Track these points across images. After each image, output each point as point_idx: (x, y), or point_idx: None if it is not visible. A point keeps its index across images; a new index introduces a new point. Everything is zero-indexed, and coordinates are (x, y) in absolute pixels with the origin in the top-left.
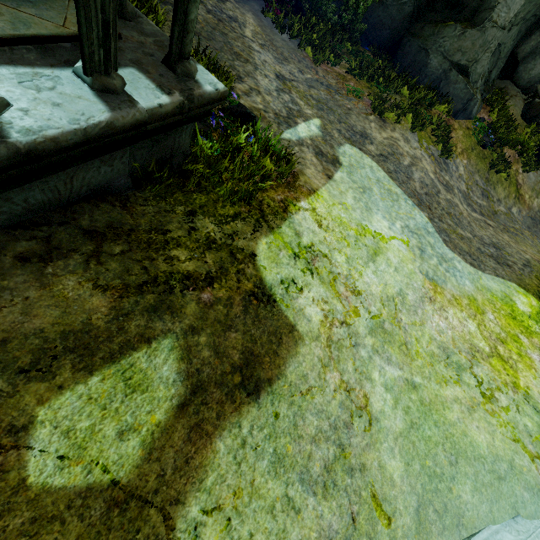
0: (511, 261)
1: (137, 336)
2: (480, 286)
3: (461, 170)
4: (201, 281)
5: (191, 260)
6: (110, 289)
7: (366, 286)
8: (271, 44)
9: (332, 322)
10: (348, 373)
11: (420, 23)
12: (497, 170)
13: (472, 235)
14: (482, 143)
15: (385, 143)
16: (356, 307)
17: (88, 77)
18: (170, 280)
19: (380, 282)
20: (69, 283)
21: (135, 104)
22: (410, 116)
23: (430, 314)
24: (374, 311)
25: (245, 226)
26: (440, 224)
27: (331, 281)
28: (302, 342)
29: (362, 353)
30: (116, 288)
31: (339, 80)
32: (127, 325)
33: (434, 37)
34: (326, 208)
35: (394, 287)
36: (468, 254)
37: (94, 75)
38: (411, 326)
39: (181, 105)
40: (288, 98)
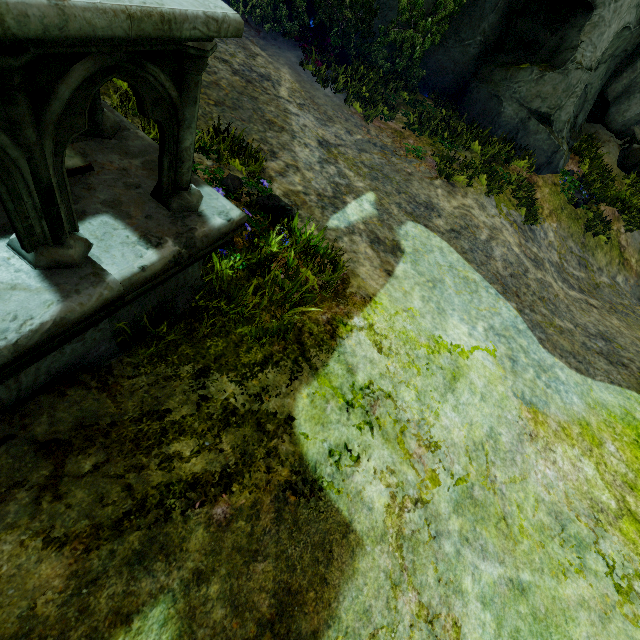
0: (627, 359)
1: (109, 615)
2: (592, 401)
3: (550, 236)
4: (213, 486)
5: (199, 453)
6: (71, 541)
7: (445, 432)
8: (312, 102)
9: (402, 504)
10: (428, 588)
11: (489, 65)
12: (594, 233)
13: (574, 325)
14: (573, 201)
15: (456, 213)
16: (434, 470)
17: (29, 253)
18: (167, 498)
19: (464, 421)
20: (4, 547)
21: (103, 276)
22: (484, 177)
23: (533, 459)
24: (458, 472)
25: (278, 375)
26: (532, 317)
27: (398, 435)
28: (361, 549)
29: (446, 547)
30: (80, 536)
31: (396, 138)
32: (95, 599)
33: (507, 82)
34: (387, 321)
35: (482, 426)
36: (572, 354)
37: (38, 249)
38: (509, 486)
39: (177, 256)
40: (335, 170)
